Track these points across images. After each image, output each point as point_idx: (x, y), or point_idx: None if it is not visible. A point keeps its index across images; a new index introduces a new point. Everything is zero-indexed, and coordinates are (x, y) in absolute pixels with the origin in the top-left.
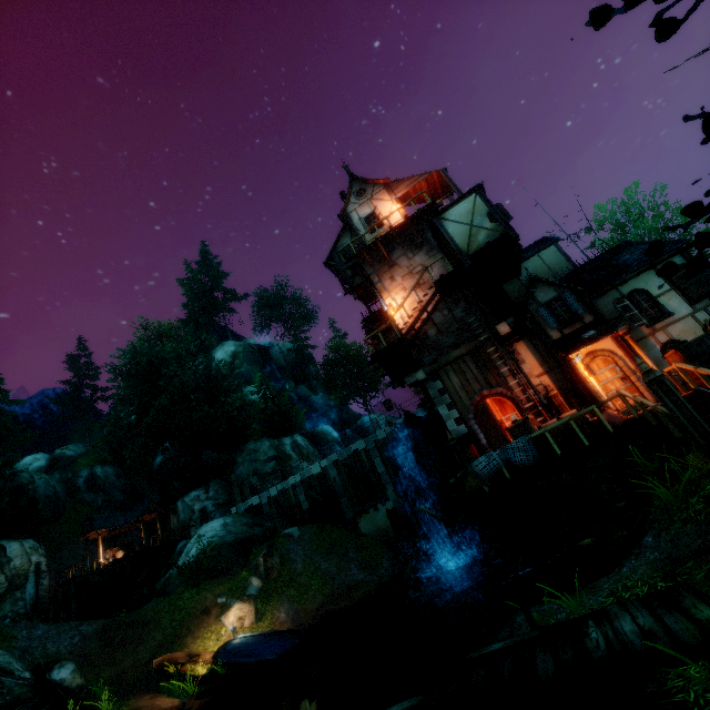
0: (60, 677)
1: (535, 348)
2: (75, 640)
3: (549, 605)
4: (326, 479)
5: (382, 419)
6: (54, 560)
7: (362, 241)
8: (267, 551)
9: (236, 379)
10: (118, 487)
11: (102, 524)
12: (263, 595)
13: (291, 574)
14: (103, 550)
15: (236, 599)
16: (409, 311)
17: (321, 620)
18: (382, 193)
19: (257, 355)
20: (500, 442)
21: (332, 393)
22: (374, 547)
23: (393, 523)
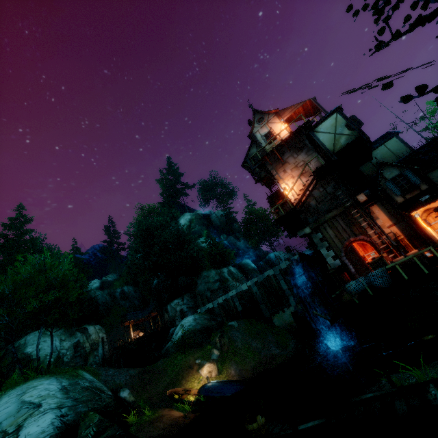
0: (124, 395)
1: (385, 209)
2: (127, 378)
3: (404, 374)
4: (251, 293)
5: (281, 255)
6: (109, 336)
7: (263, 150)
8: (220, 335)
9: (193, 235)
10: (135, 297)
11: (131, 317)
12: (220, 359)
13: (235, 348)
14: (132, 331)
15: (206, 361)
16: (297, 190)
17: (255, 376)
18: (274, 118)
19: (203, 220)
20: (364, 270)
21: (249, 240)
22: (284, 334)
23: (295, 320)
